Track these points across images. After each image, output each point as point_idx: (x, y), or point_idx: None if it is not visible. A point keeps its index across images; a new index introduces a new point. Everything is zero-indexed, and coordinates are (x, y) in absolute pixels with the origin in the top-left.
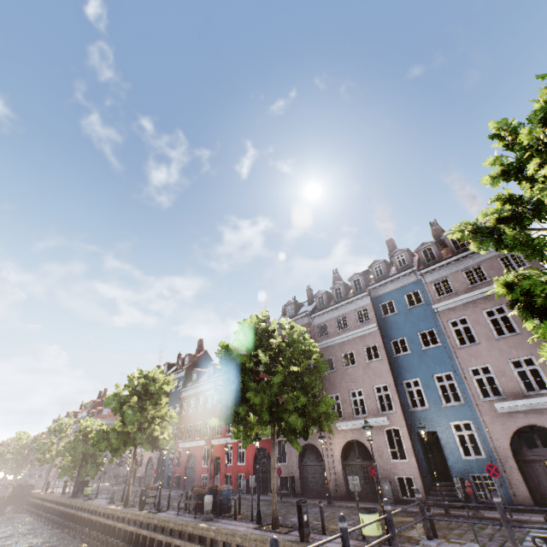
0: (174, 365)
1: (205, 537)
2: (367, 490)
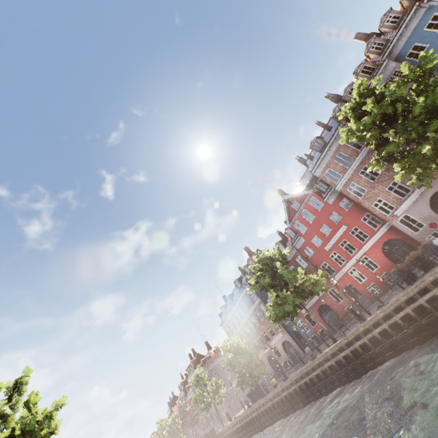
0: (241, 278)
1: None
2: None
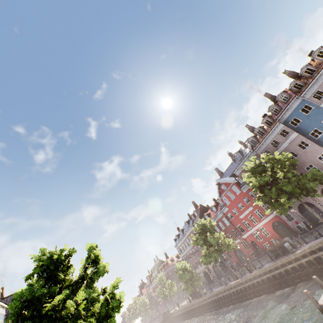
0: (189, 220)
1: (304, 255)
2: None
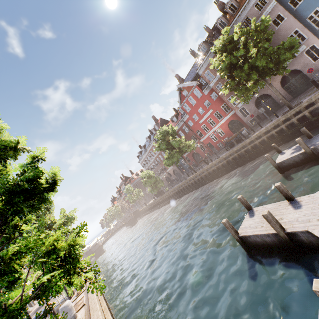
0: (150, 136)
1: (258, 137)
2: (303, 87)
